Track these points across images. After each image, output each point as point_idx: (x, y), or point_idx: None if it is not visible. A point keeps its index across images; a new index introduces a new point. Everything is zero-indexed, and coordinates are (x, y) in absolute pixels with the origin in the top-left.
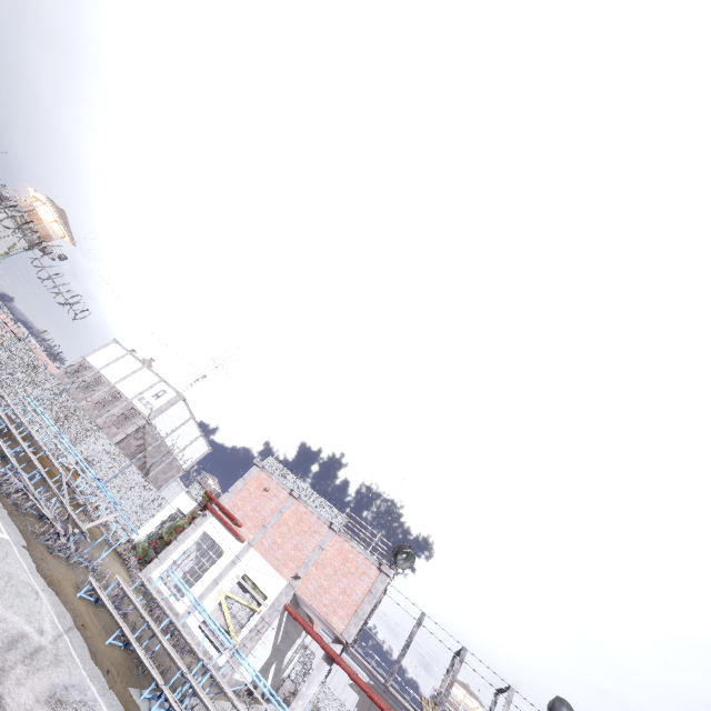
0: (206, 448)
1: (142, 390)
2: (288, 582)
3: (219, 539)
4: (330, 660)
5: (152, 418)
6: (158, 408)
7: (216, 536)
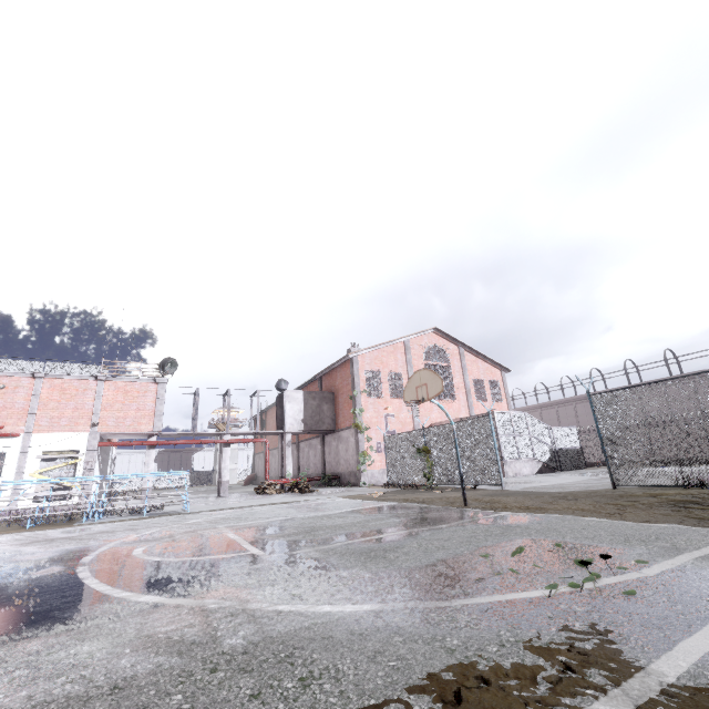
0: None
1: None
2: (89, 432)
3: None
4: (153, 447)
5: None
6: None
7: None
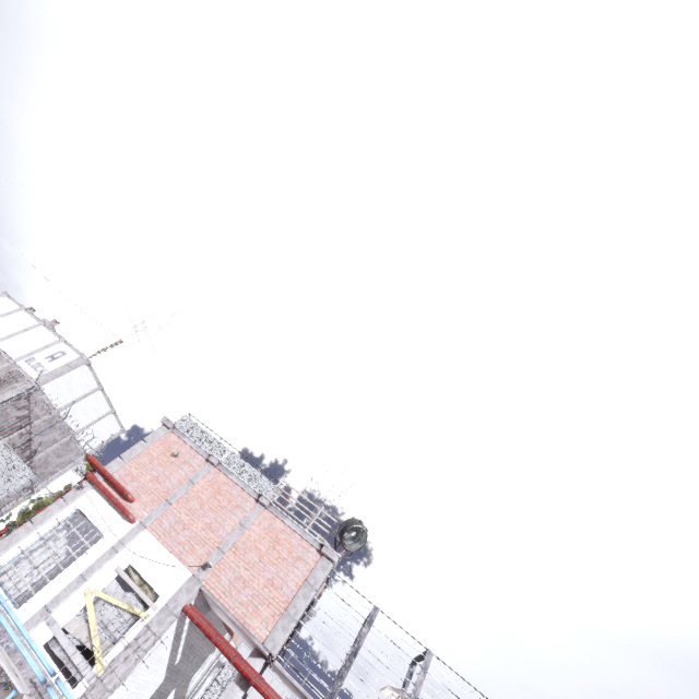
0: (117, 428)
1: (33, 350)
2: (192, 574)
3: (97, 518)
4: (245, 682)
5: (42, 382)
6: (51, 371)
7: (93, 514)
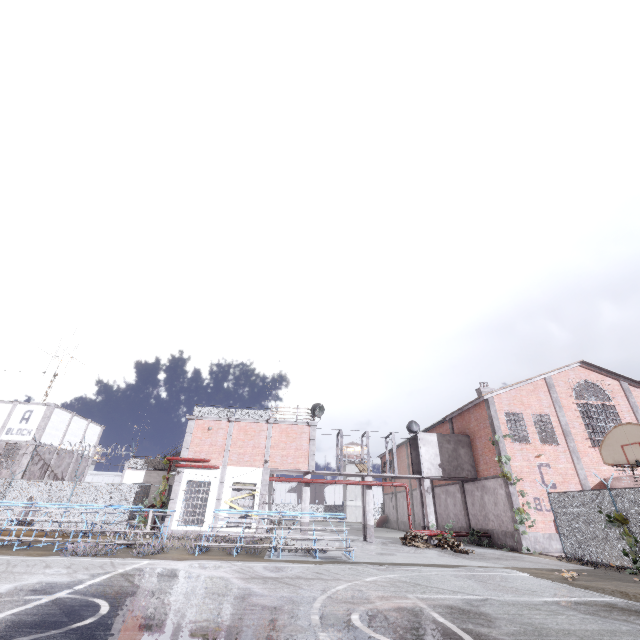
0: (98, 429)
1: (2, 424)
2: (263, 468)
3: (201, 478)
4: (308, 484)
5: (39, 439)
6: (37, 428)
7: (197, 478)
